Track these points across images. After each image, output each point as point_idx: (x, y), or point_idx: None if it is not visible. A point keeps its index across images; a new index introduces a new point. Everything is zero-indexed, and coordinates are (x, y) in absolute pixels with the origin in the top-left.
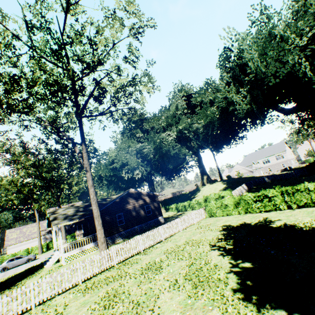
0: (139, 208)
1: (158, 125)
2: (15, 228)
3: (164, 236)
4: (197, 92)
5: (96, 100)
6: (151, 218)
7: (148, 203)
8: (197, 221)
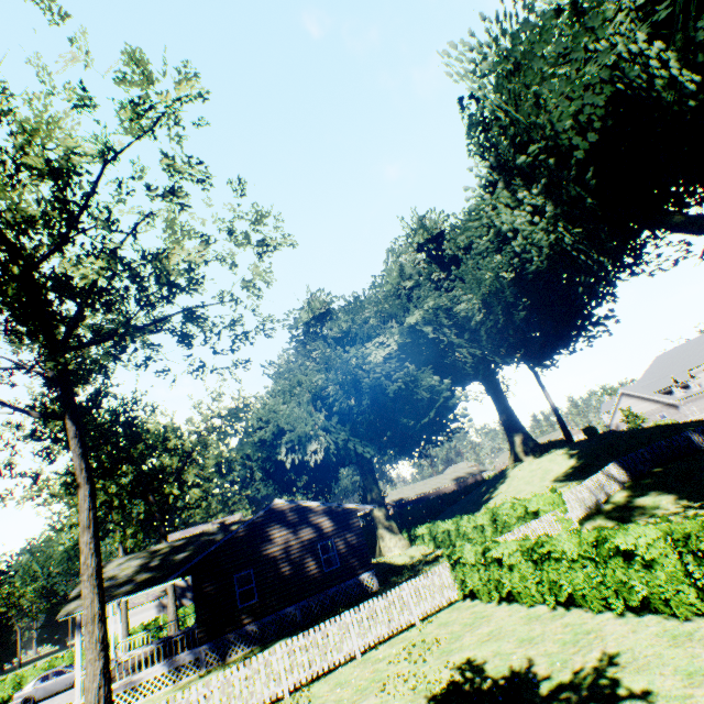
0: (300, 552)
1: None
2: None
3: (291, 679)
4: (456, 226)
5: (94, 304)
6: (337, 580)
7: (330, 534)
8: (424, 614)
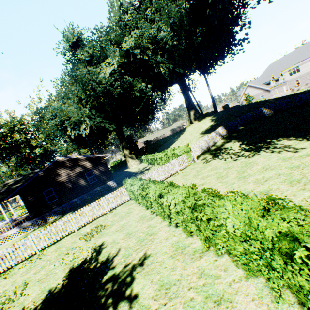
0: (76, 178)
1: None
2: None
3: (39, 246)
4: None
5: None
6: (96, 186)
7: (91, 168)
8: (112, 209)
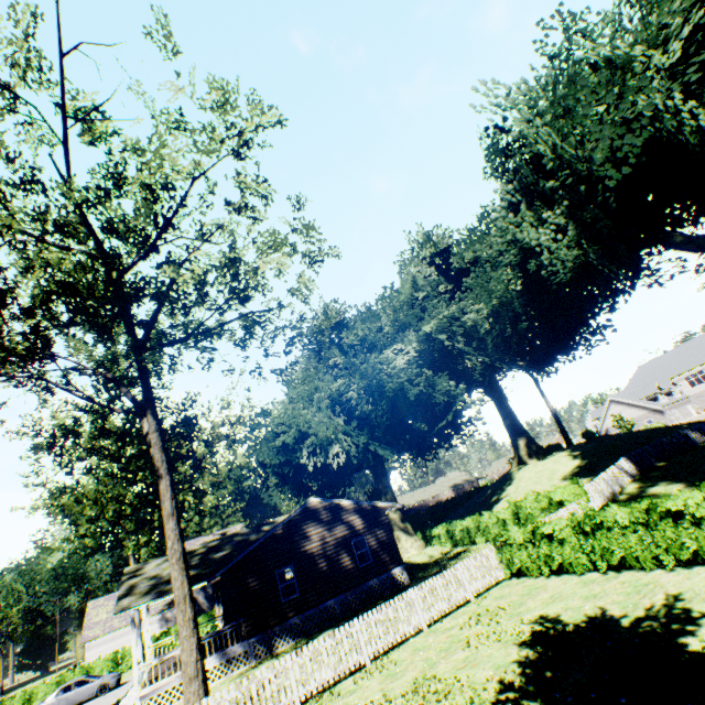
0: (335, 548)
1: (383, 331)
2: (106, 596)
3: (370, 648)
4: (462, 241)
5: (173, 307)
6: (371, 575)
7: (361, 531)
8: (477, 592)
